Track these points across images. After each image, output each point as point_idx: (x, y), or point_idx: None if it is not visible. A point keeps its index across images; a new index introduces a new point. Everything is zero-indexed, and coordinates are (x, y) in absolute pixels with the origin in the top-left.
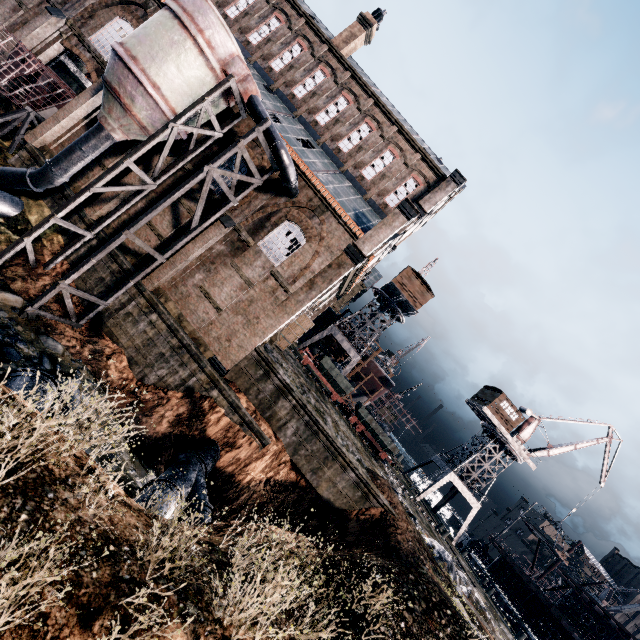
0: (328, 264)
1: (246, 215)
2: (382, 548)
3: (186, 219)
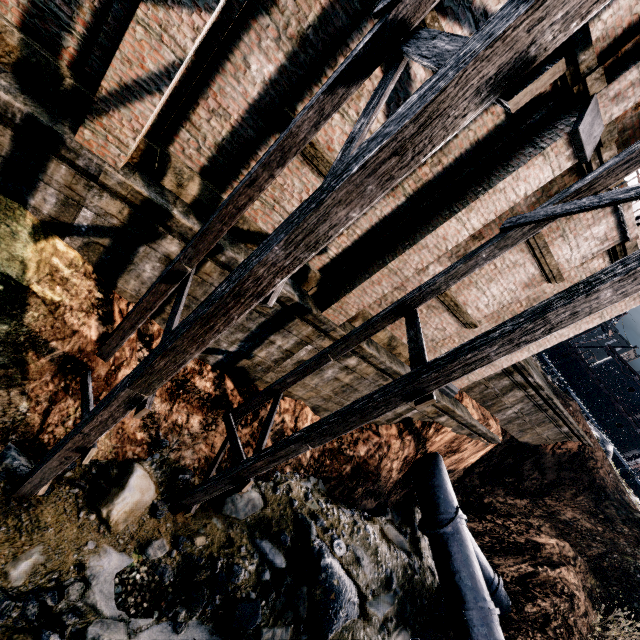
0: None
1: None
2: (588, 488)
3: None
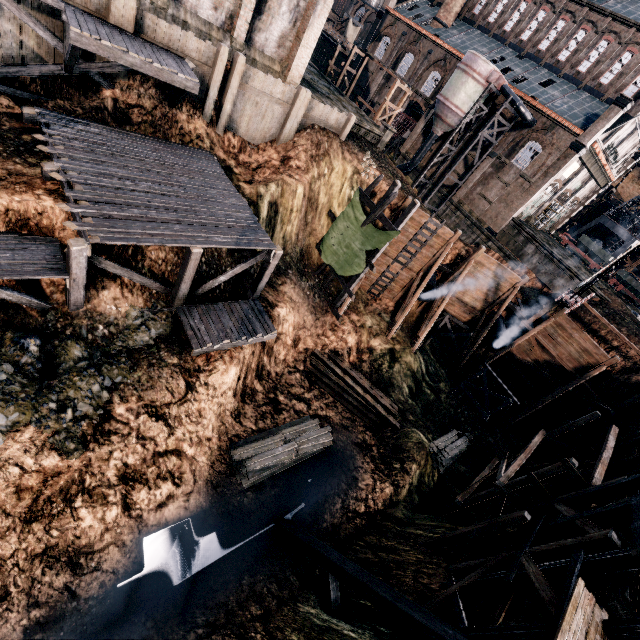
0: (557, 159)
1: (503, 148)
2: None
3: (471, 161)
